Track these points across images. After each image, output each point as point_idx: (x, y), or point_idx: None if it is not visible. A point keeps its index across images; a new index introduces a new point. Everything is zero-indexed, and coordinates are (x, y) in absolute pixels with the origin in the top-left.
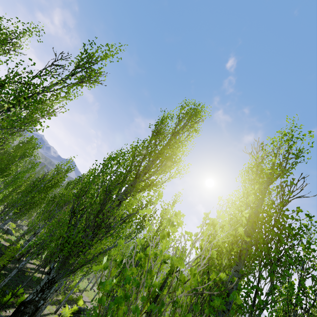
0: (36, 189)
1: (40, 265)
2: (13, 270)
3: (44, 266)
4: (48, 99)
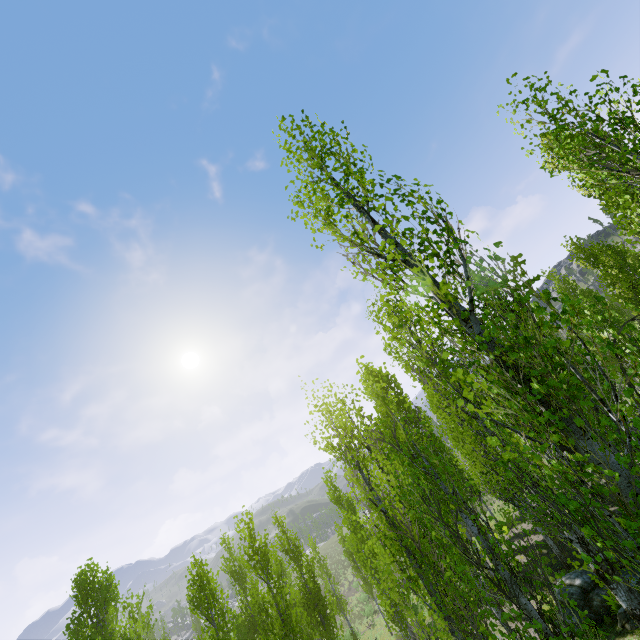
0: None
1: None
2: None
3: None
4: None
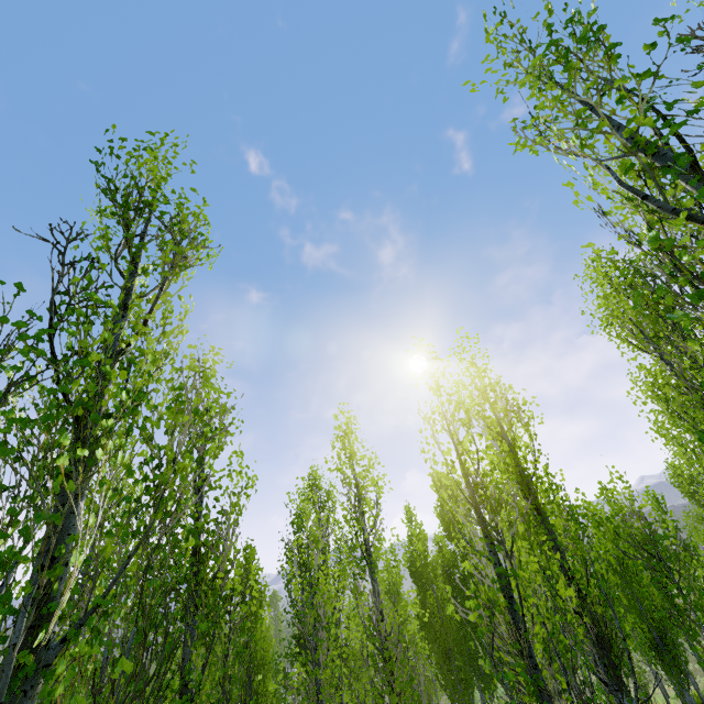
0: None
1: None
2: None
3: None
4: None
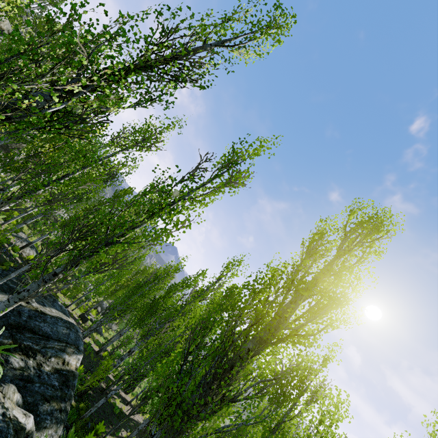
0: (141, 292)
1: (133, 409)
2: (101, 398)
3: (137, 413)
4: (186, 209)
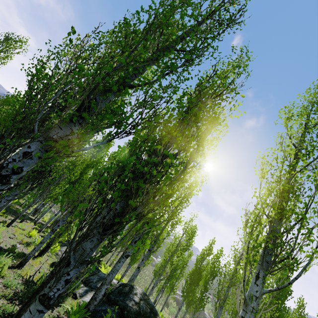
0: None
1: None
2: None
3: None
4: None
